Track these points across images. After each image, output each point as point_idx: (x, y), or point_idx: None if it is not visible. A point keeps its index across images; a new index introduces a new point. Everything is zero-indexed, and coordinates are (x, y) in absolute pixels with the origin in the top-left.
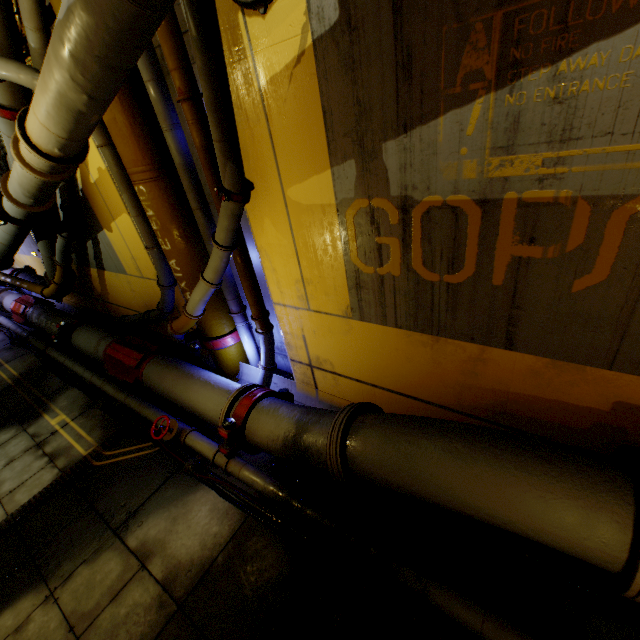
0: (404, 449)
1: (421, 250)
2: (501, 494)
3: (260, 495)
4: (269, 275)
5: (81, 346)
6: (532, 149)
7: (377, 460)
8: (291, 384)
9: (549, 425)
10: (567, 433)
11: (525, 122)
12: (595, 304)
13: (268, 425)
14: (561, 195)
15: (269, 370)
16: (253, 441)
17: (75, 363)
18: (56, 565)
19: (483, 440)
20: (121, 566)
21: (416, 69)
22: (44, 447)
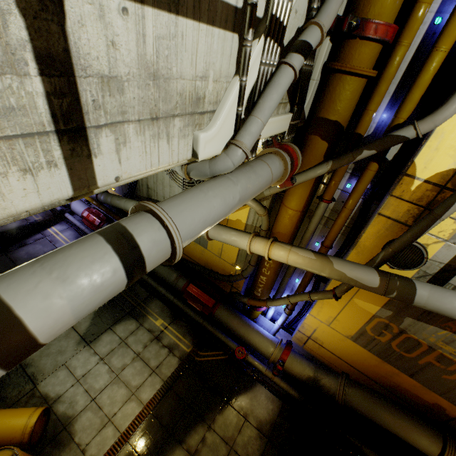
0: (372, 405)
1: (398, 342)
2: (406, 430)
3: (285, 393)
4: (316, 307)
5: (161, 274)
6: (453, 347)
7: (359, 404)
8: (289, 336)
9: (408, 398)
10: (413, 402)
11: (455, 342)
12: (446, 382)
13: (298, 367)
14: (454, 359)
15: (281, 328)
16: (286, 370)
17: (157, 283)
18: (205, 413)
19: (401, 410)
20: (236, 418)
21: (433, 314)
22: (161, 341)
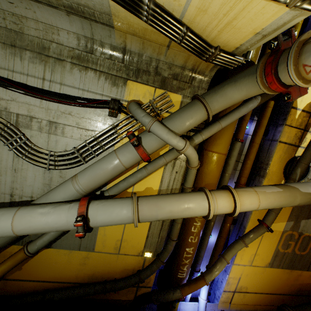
0: None
1: (298, 245)
2: None
3: None
4: (239, 252)
5: None
6: None
7: None
8: (215, 305)
9: (308, 290)
10: (310, 291)
11: None
12: None
13: None
14: None
15: (208, 301)
16: None
17: None
18: None
19: None
20: None
21: None
22: None
